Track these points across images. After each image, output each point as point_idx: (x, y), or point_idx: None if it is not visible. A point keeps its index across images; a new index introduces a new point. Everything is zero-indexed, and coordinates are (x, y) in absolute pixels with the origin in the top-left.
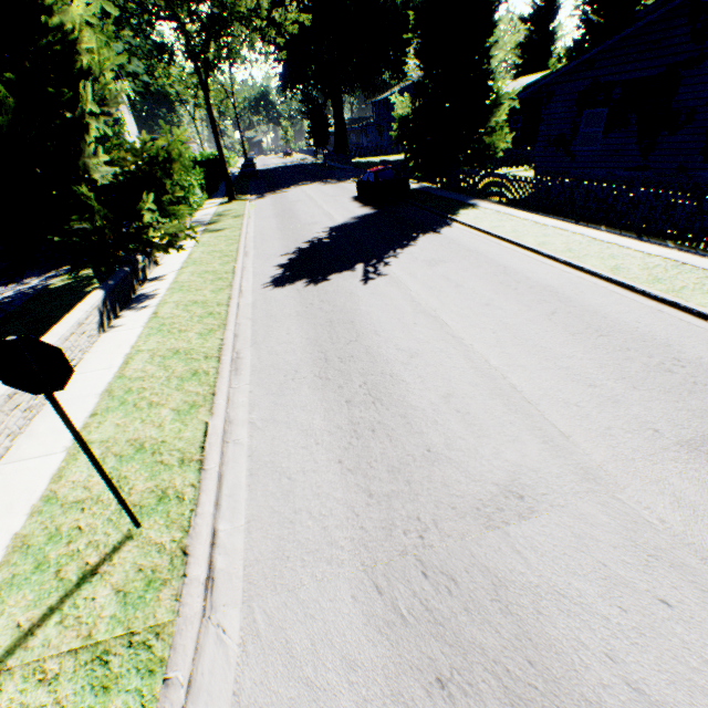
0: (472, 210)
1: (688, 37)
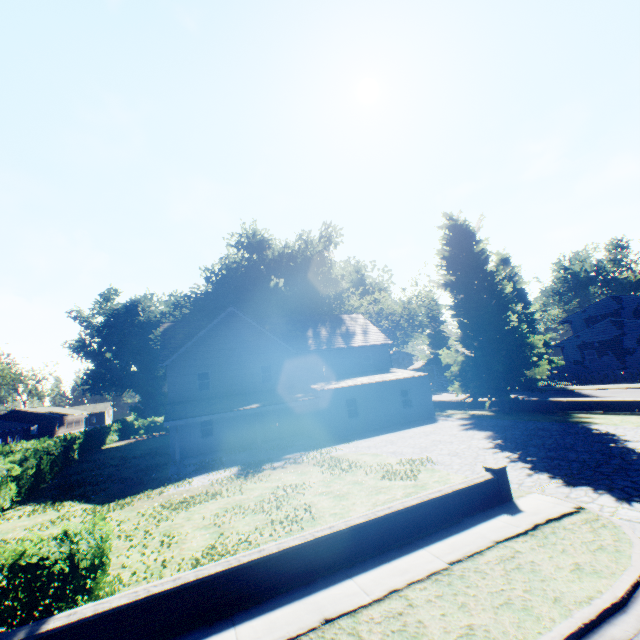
0: (573, 387)
1: (615, 328)
